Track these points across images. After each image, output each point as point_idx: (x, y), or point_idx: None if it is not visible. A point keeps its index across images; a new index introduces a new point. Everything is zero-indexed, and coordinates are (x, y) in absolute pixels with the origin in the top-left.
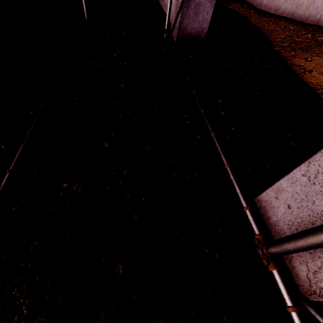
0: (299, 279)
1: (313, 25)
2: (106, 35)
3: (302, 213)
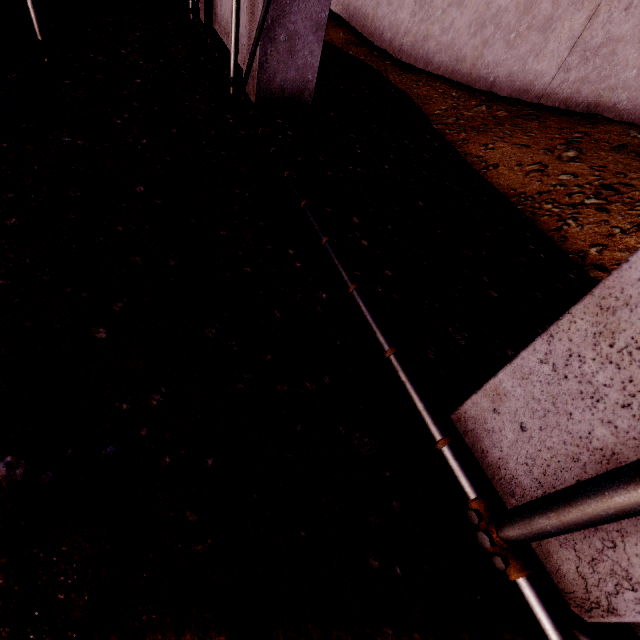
0: (562, 579)
1: (486, 93)
2: (95, 79)
3: (550, 439)
